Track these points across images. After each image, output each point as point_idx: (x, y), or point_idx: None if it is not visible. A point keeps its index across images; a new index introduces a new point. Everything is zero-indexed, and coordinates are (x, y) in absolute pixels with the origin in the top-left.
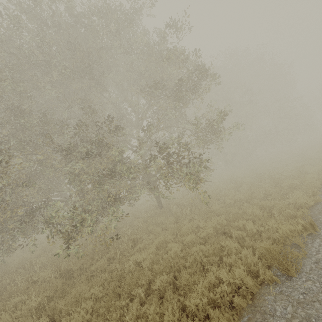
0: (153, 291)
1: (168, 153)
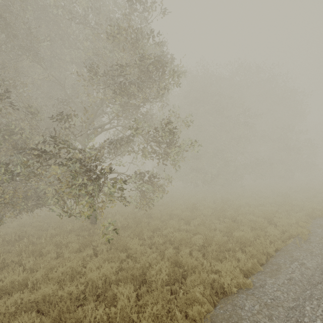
0: None
1: (70, 158)
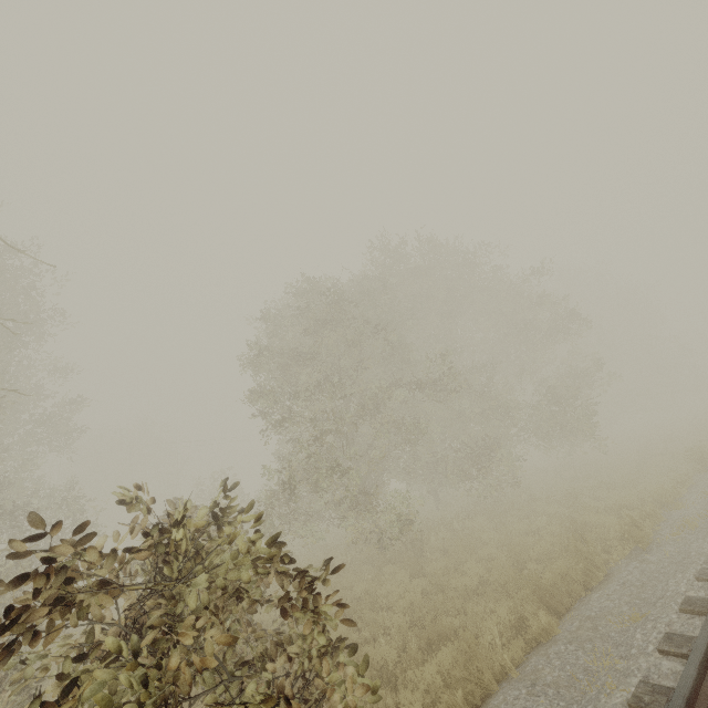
0: (597, 499)
1: (556, 396)
